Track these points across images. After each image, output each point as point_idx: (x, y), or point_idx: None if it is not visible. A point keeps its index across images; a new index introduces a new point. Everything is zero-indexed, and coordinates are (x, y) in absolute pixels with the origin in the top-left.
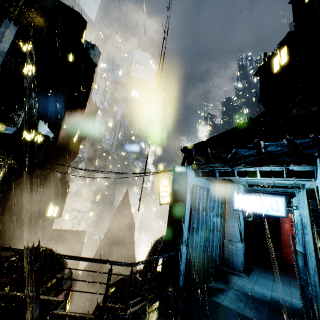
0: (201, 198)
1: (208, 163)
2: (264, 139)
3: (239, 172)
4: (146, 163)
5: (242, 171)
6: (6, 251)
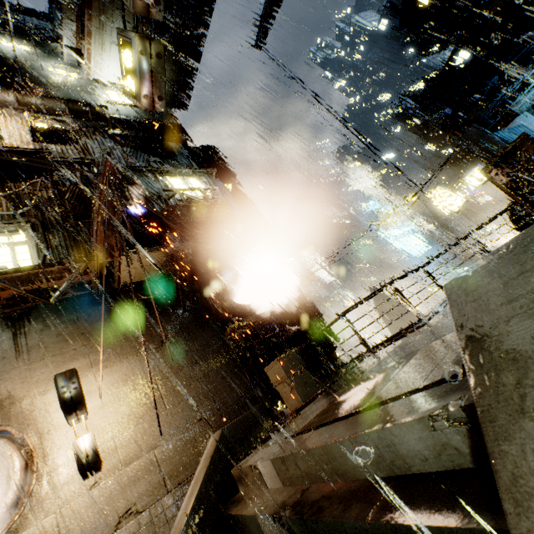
0: (512, 138)
1: (492, 101)
2: (528, 30)
3: (530, 78)
4: (411, 181)
5: (532, 74)
6: (439, 256)
